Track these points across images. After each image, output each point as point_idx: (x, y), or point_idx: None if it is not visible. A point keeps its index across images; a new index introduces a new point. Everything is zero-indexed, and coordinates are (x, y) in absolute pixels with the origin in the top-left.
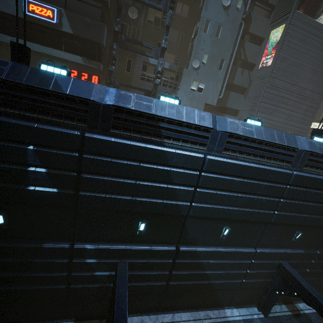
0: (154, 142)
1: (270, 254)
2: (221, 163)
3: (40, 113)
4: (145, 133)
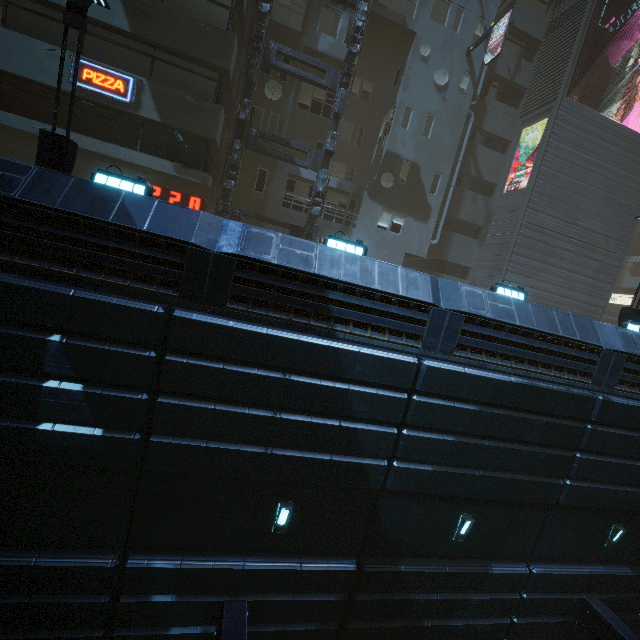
0: (316, 329)
1: (560, 579)
2: (453, 375)
3: (83, 267)
4: (297, 311)
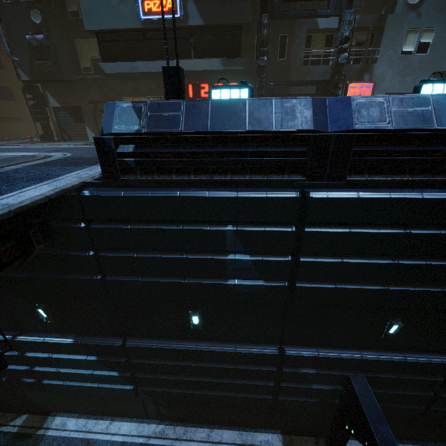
0: (432, 183)
1: None
2: None
3: (231, 172)
4: (409, 170)
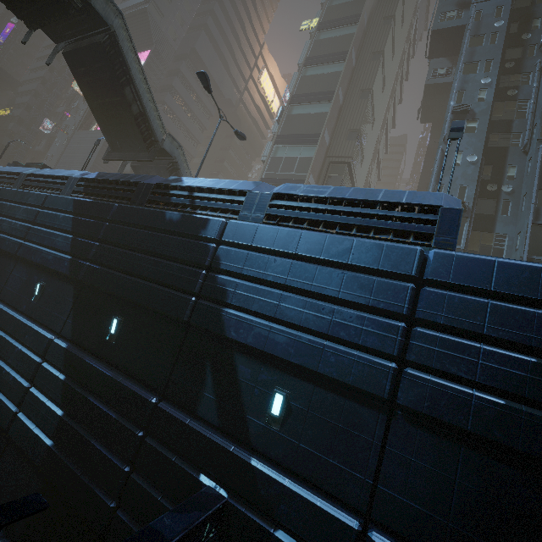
0: None
1: None
2: None
3: None
4: None
